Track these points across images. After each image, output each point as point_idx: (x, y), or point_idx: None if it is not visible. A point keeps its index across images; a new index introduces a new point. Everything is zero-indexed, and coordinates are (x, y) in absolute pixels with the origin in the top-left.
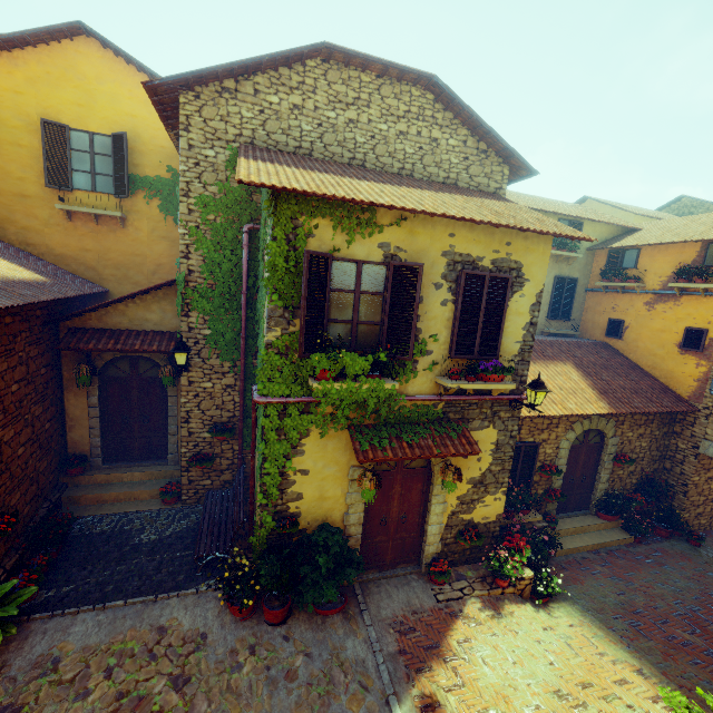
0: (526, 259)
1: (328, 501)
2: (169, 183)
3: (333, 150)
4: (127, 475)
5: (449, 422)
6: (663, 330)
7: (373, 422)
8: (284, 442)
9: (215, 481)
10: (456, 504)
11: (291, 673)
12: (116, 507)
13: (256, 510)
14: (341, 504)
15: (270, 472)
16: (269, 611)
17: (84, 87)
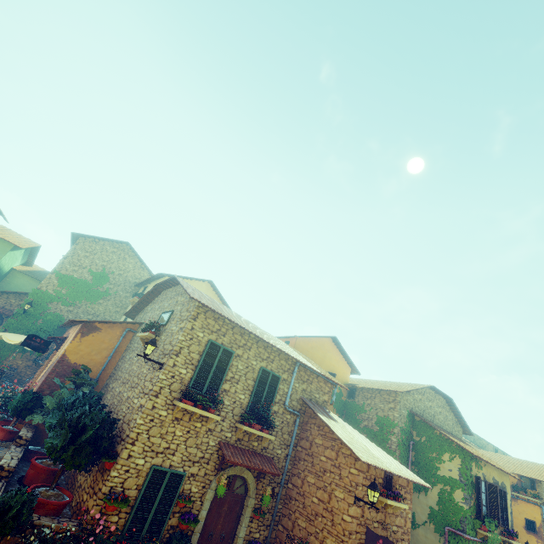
0: (506, 483)
1: None
2: (339, 394)
3: (427, 415)
4: None
5: None
6: (514, 516)
7: None
8: None
9: None
10: None
11: None
12: None
13: None
14: None
15: None
16: None
17: (324, 352)
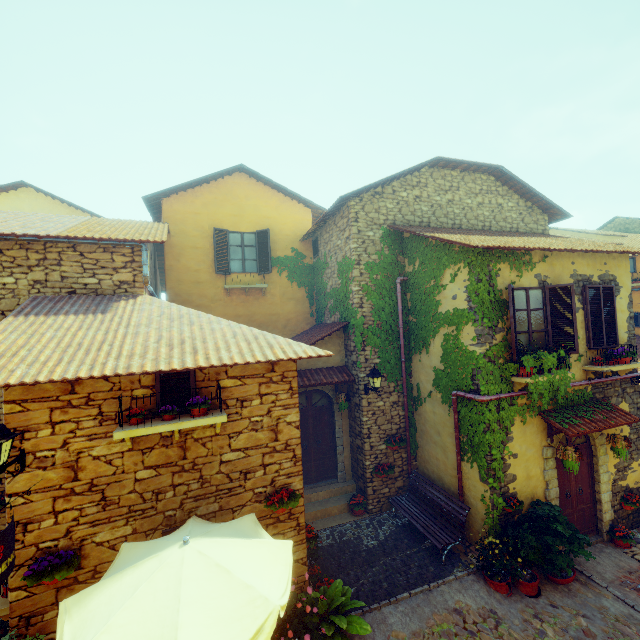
0: (617, 272)
1: (532, 480)
2: (294, 259)
3: (441, 221)
4: (314, 495)
5: (598, 401)
6: None
7: (551, 408)
8: (500, 432)
9: (391, 489)
10: (614, 472)
11: (586, 631)
12: (319, 524)
13: (470, 499)
14: (541, 481)
15: (493, 459)
16: (528, 583)
17: (237, 204)
